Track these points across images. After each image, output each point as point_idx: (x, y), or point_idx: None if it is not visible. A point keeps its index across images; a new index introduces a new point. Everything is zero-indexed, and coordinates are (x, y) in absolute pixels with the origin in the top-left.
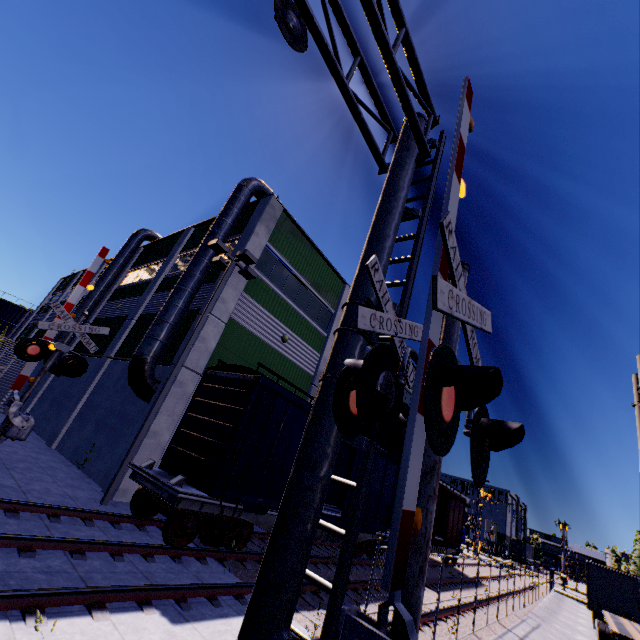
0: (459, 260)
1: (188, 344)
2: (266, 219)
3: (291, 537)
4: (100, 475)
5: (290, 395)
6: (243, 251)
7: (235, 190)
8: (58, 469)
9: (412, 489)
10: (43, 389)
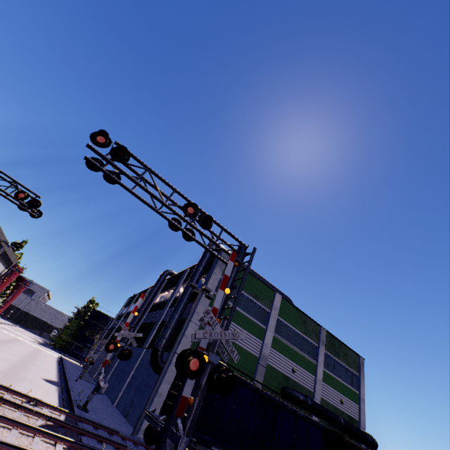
0: (216, 319)
1: (177, 340)
2: (219, 264)
3: (171, 415)
4: (134, 421)
5: None
6: (204, 286)
7: (204, 251)
8: (115, 416)
9: (188, 390)
10: (113, 368)
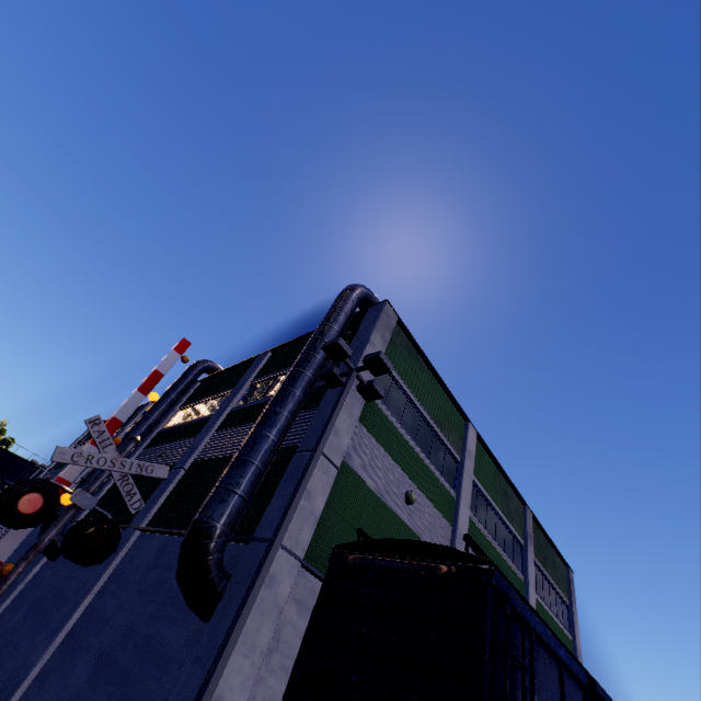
0: None
1: (294, 499)
2: (381, 327)
3: None
4: None
5: (531, 615)
6: (375, 353)
7: (341, 295)
8: None
9: None
10: (24, 582)
